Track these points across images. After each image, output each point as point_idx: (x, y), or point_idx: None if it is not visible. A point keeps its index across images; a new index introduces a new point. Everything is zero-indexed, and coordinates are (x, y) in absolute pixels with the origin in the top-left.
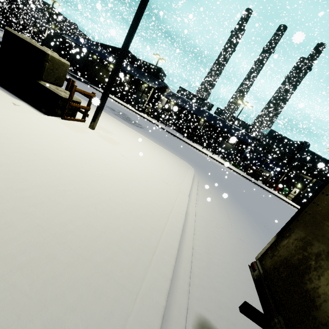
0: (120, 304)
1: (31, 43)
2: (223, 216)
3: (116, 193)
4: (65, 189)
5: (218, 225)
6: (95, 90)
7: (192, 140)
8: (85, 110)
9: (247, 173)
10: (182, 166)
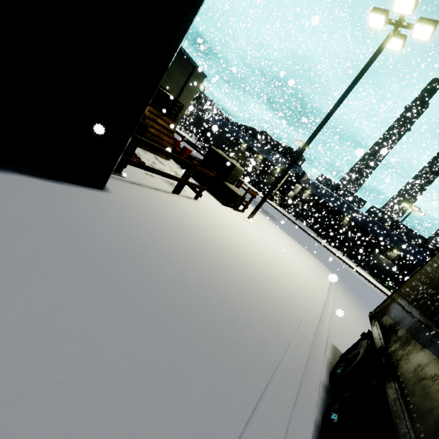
0: (300, 309)
1: (226, 158)
2: (359, 321)
3: (282, 268)
4: (260, 257)
5: (353, 323)
6: None
7: (329, 242)
8: (246, 204)
9: None
10: (320, 267)
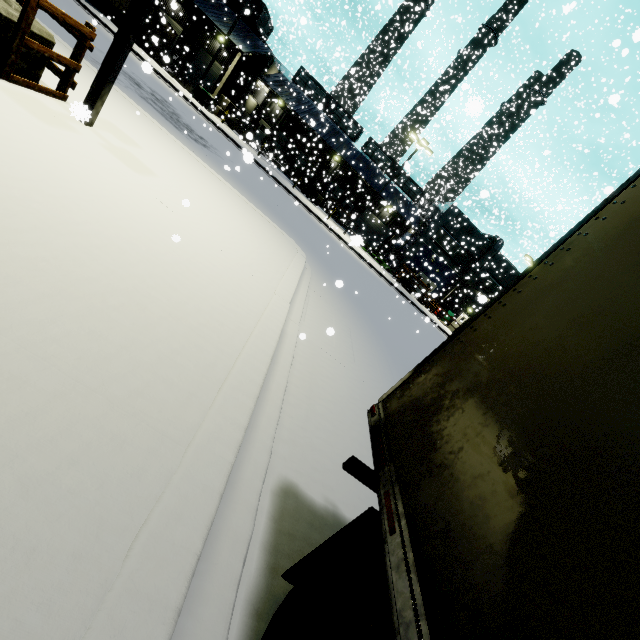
0: (159, 457)
1: None
2: (343, 344)
3: (150, 279)
4: (32, 255)
5: (332, 357)
6: (86, 14)
7: (310, 196)
8: (67, 69)
9: (397, 278)
10: (285, 247)
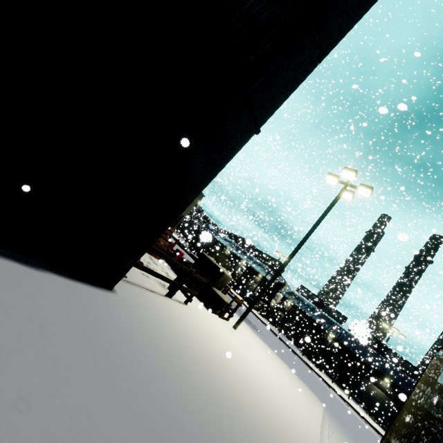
0: None
1: (216, 264)
2: None
3: (270, 392)
4: (248, 376)
5: None
6: None
7: (315, 362)
8: (232, 312)
9: None
10: (309, 395)
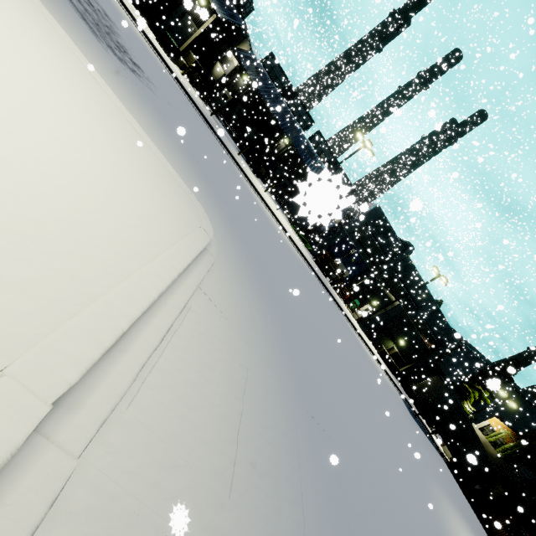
0: None
1: None
2: (220, 434)
3: None
4: None
5: None
6: None
7: (254, 167)
8: None
9: (317, 260)
10: (177, 217)
